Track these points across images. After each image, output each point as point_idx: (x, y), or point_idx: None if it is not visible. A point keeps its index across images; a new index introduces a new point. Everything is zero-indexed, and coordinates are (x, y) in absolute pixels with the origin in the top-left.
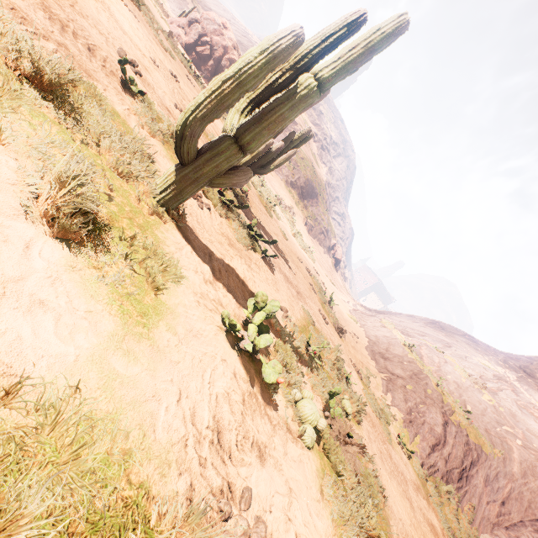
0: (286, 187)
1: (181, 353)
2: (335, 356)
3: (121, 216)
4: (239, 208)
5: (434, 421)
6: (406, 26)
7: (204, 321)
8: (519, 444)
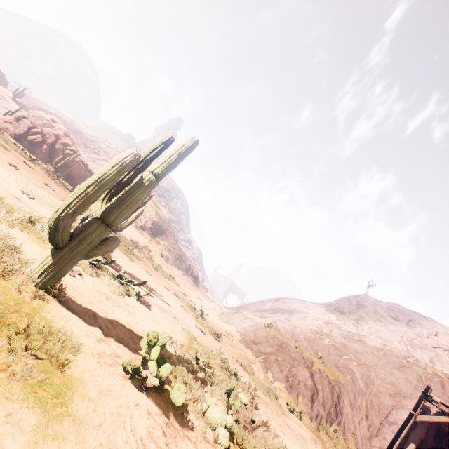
0: (137, 231)
1: (100, 415)
2: (220, 359)
3: (8, 312)
4: (107, 263)
5: (304, 377)
6: (198, 142)
7: (109, 377)
8: (355, 365)
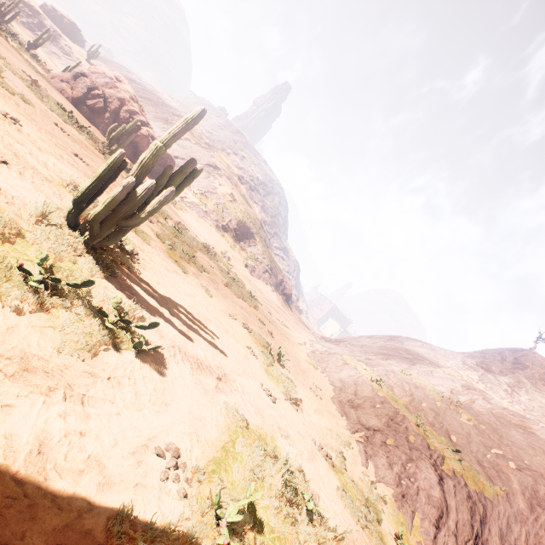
0: (217, 232)
1: None
2: (282, 479)
3: None
4: (78, 286)
5: (428, 483)
6: None
7: None
8: (513, 467)
